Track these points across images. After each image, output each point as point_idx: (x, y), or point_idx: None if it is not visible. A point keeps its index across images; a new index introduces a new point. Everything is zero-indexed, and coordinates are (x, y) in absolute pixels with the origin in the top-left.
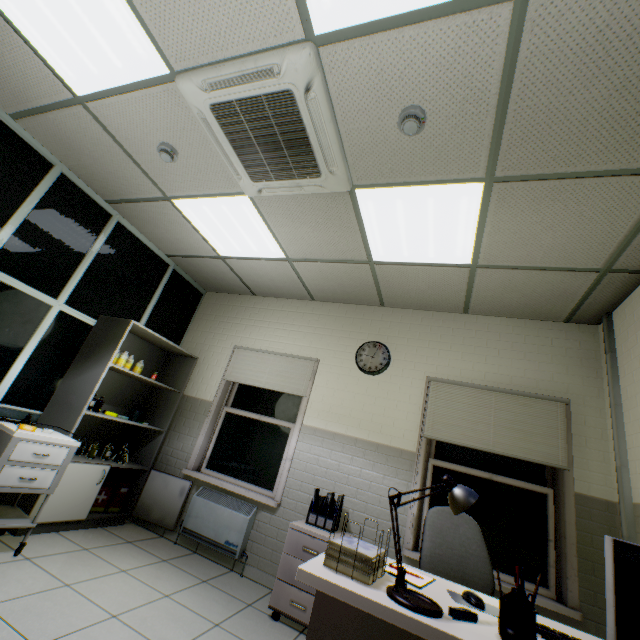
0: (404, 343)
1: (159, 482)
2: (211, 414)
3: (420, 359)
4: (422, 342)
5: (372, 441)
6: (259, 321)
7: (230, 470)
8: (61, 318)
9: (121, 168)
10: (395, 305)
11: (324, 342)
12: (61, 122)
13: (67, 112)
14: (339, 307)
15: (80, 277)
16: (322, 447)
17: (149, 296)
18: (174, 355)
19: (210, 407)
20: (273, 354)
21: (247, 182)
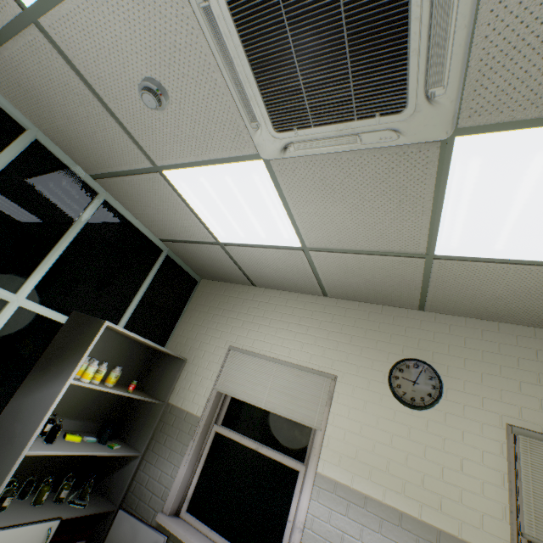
0: (460, 365)
1: (126, 530)
2: (197, 435)
3: (490, 393)
4: (489, 367)
5: (428, 523)
6: (259, 317)
7: (216, 521)
8: (20, 316)
9: (99, 128)
10: (441, 310)
11: (341, 352)
12: (19, 62)
13: (21, 42)
14: (359, 307)
15: (50, 265)
16: (347, 517)
17: (137, 285)
18: (161, 353)
19: (196, 425)
20: (276, 362)
21: (266, 133)
